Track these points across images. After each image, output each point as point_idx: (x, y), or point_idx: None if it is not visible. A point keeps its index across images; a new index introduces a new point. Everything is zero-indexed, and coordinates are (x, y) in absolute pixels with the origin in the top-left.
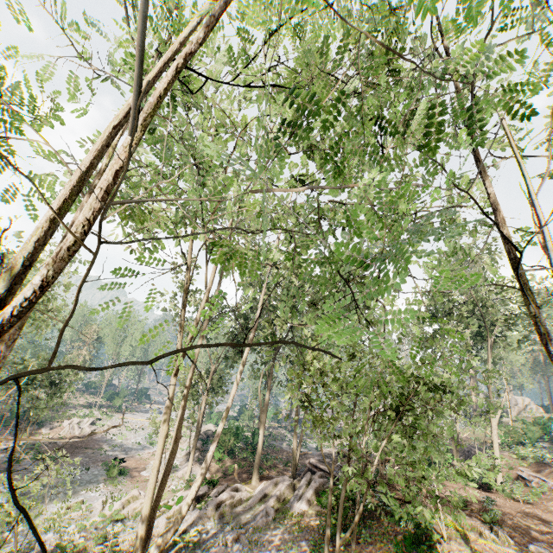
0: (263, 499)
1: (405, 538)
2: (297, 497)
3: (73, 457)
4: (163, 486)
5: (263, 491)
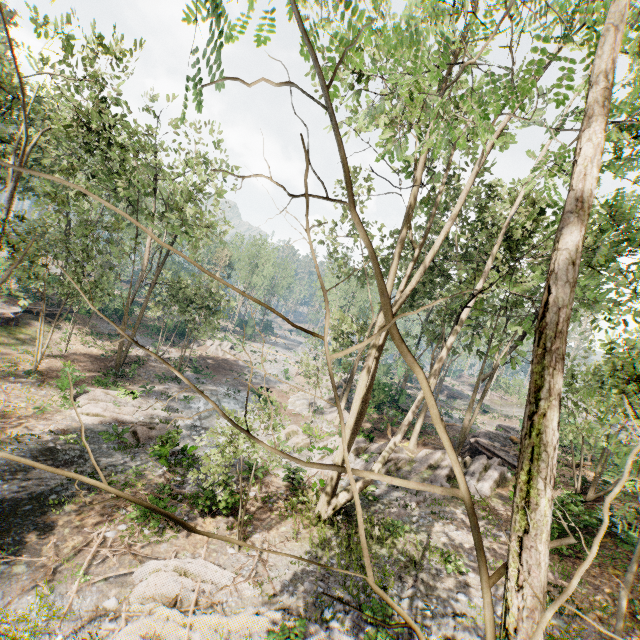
0: (428, 469)
1: None
2: (473, 478)
3: (223, 377)
4: (351, 443)
5: (428, 460)
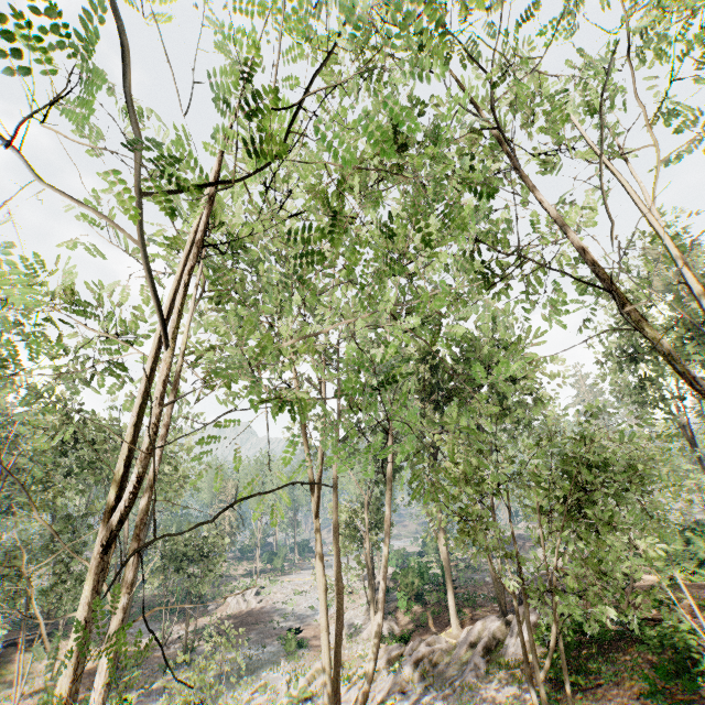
0: (469, 650)
1: (656, 668)
2: (512, 639)
3: (245, 636)
4: (339, 648)
5: (468, 639)
